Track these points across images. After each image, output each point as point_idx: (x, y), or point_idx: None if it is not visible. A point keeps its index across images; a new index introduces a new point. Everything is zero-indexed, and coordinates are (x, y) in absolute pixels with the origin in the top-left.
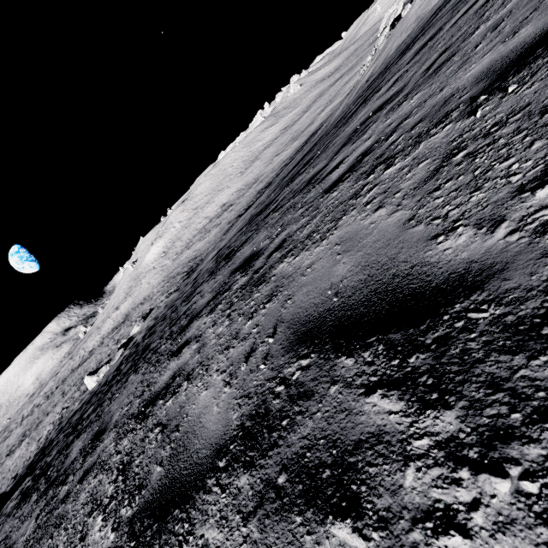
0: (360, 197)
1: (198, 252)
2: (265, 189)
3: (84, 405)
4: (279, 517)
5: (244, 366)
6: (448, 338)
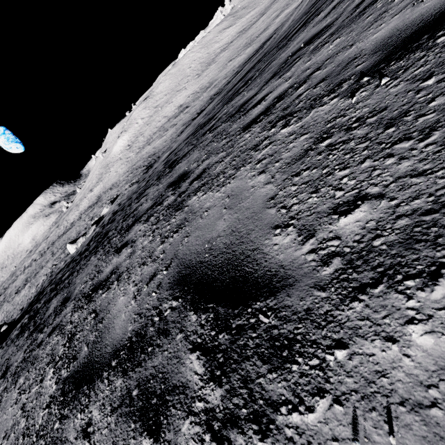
0: (258, 151)
1: (156, 149)
2: (216, 96)
3: (65, 267)
4: (125, 419)
5: (145, 288)
6: (243, 329)
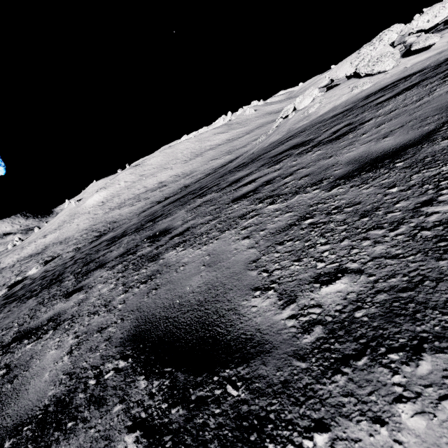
0: None
1: (120, 217)
2: (184, 189)
3: None
4: None
5: None
6: None
